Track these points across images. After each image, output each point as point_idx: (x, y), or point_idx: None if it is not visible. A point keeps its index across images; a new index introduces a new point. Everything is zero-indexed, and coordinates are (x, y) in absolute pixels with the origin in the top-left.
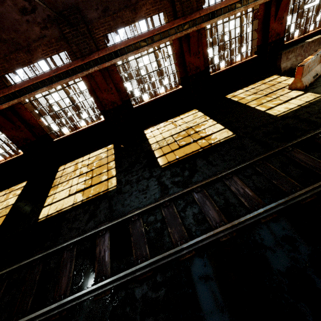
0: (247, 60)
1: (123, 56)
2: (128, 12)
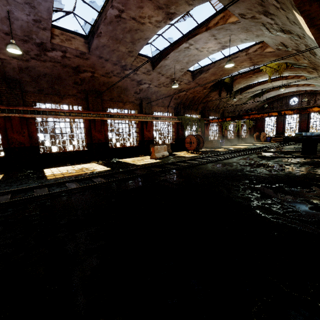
0: (134, 146)
1: (44, 115)
2: (57, 97)
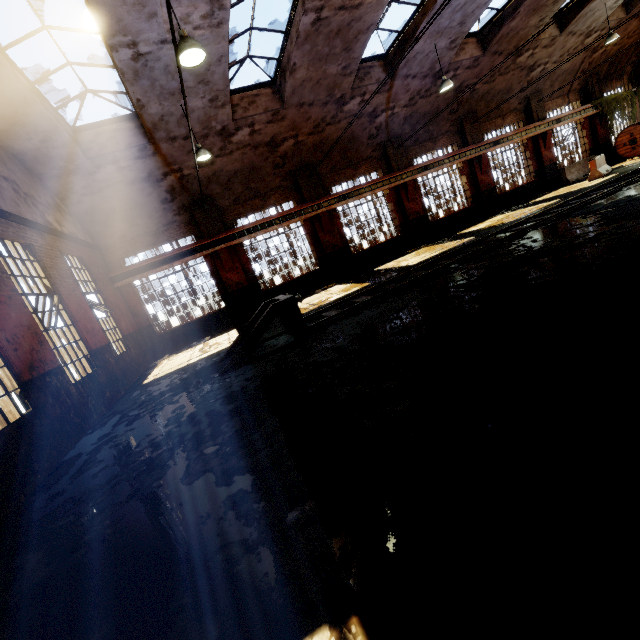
0: (529, 183)
1: (431, 170)
2: (430, 143)
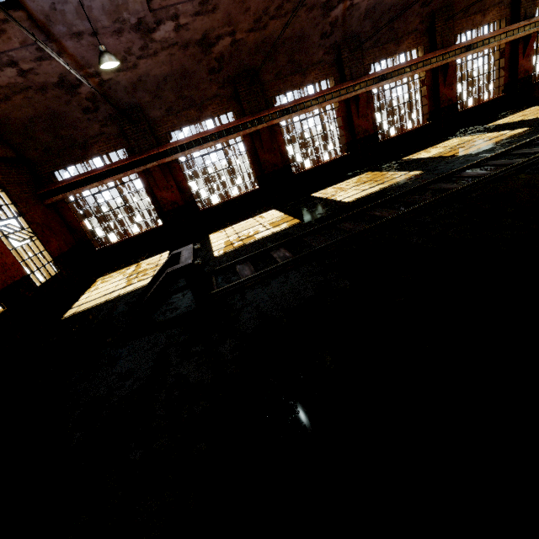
0: (495, 99)
1: (388, 80)
2: (392, 45)
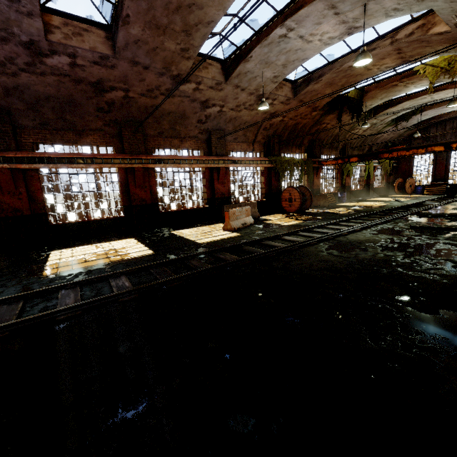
0: (199, 208)
1: (50, 164)
2: (71, 134)
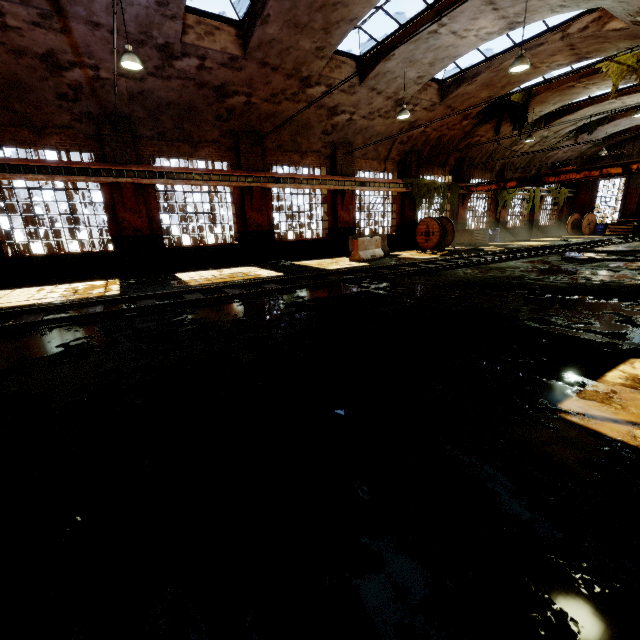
0: (319, 240)
1: (169, 180)
2: (187, 146)
